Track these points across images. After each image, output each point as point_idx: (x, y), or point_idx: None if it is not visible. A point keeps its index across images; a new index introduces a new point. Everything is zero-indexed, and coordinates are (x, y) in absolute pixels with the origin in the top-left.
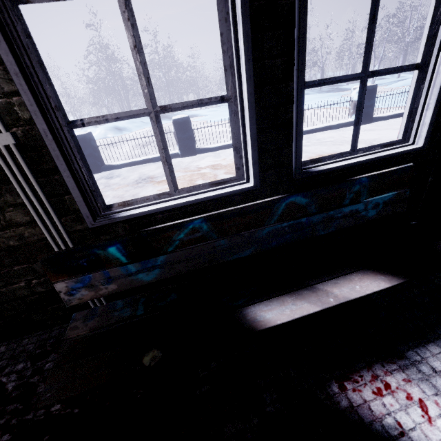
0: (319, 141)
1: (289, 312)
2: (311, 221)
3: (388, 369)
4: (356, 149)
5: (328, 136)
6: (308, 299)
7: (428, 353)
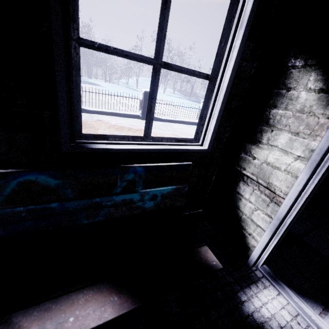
0: (173, 129)
1: None
2: (68, 207)
3: None
4: (150, 137)
5: (180, 127)
6: None
7: None
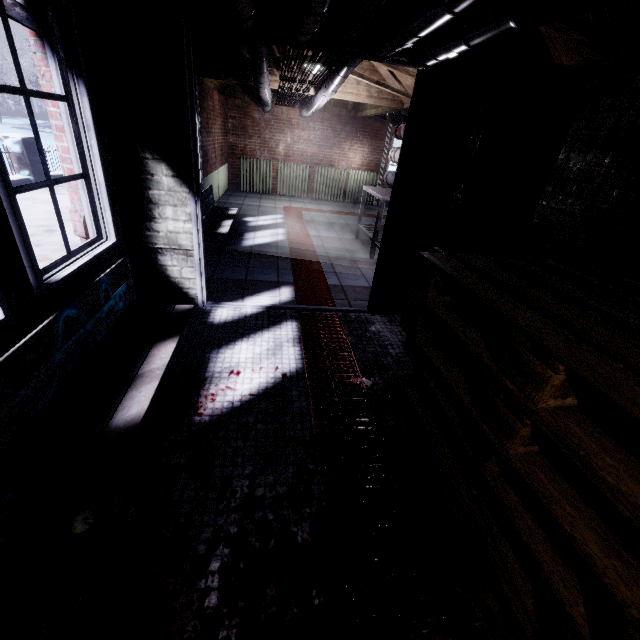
0: None
1: (144, 397)
2: (88, 330)
3: (207, 389)
4: (72, 252)
5: None
6: (145, 383)
7: (212, 368)
